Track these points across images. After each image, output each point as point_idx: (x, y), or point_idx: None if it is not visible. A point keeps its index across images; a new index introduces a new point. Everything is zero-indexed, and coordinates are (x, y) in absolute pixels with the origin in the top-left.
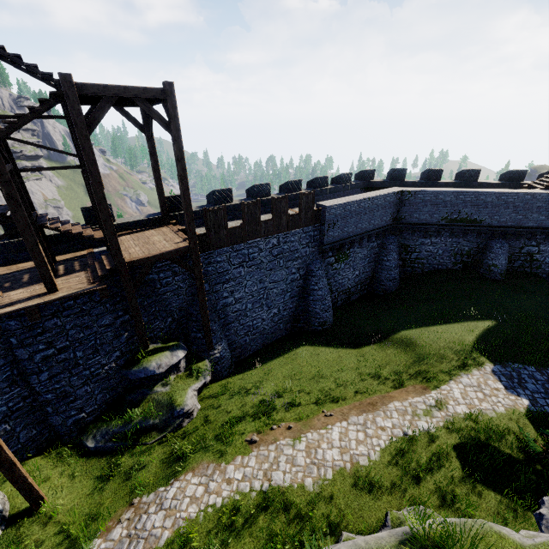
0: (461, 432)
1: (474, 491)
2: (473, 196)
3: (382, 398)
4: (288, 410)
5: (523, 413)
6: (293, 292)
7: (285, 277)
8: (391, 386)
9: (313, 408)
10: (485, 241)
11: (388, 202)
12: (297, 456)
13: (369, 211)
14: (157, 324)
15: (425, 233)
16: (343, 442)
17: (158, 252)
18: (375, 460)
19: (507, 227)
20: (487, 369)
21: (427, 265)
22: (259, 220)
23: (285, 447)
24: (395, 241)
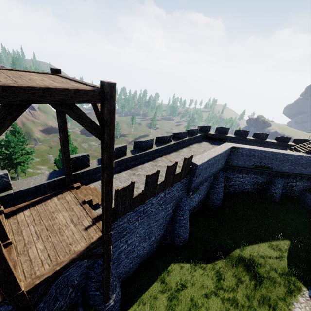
0: None
1: None
2: (271, 154)
3: None
4: None
5: None
6: (166, 221)
7: (163, 215)
8: None
9: None
10: (271, 178)
11: (225, 154)
12: None
13: (217, 162)
14: (56, 306)
15: (240, 171)
16: None
17: (68, 258)
18: None
19: (284, 172)
20: (306, 294)
21: (237, 189)
22: (156, 185)
23: None
24: (223, 176)
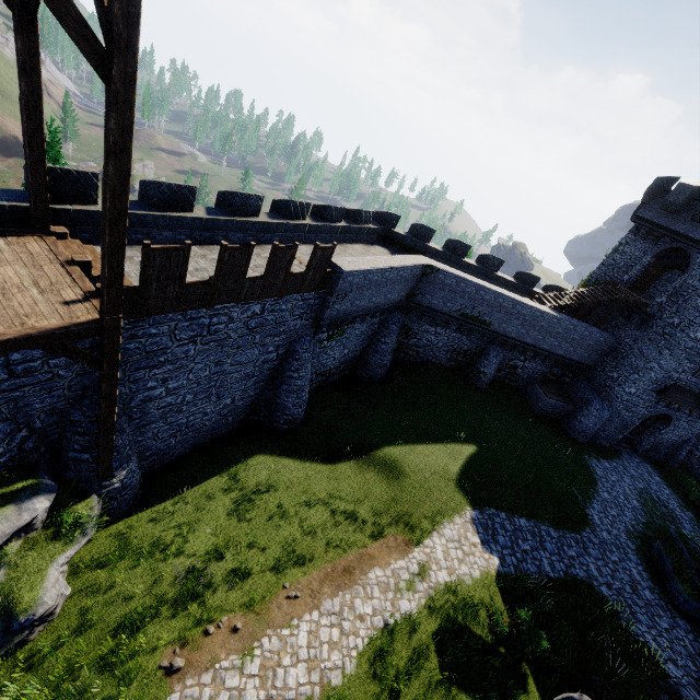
0: (442, 612)
1: (449, 697)
2: (494, 296)
3: (359, 558)
4: (233, 585)
5: (494, 576)
6: (261, 375)
7: (256, 357)
8: (369, 534)
9: (270, 581)
10: (485, 345)
11: (410, 276)
12: (246, 689)
13: (388, 283)
14: None
15: (433, 320)
16: (313, 649)
17: (16, 331)
18: (350, 673)
19: (509, 338)
20: (468, 515)
21: (422, 355)
22: (243, 277)
23: (228, 673)
24: (400, 321)
